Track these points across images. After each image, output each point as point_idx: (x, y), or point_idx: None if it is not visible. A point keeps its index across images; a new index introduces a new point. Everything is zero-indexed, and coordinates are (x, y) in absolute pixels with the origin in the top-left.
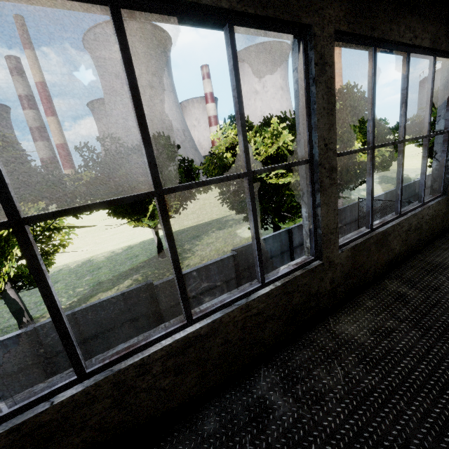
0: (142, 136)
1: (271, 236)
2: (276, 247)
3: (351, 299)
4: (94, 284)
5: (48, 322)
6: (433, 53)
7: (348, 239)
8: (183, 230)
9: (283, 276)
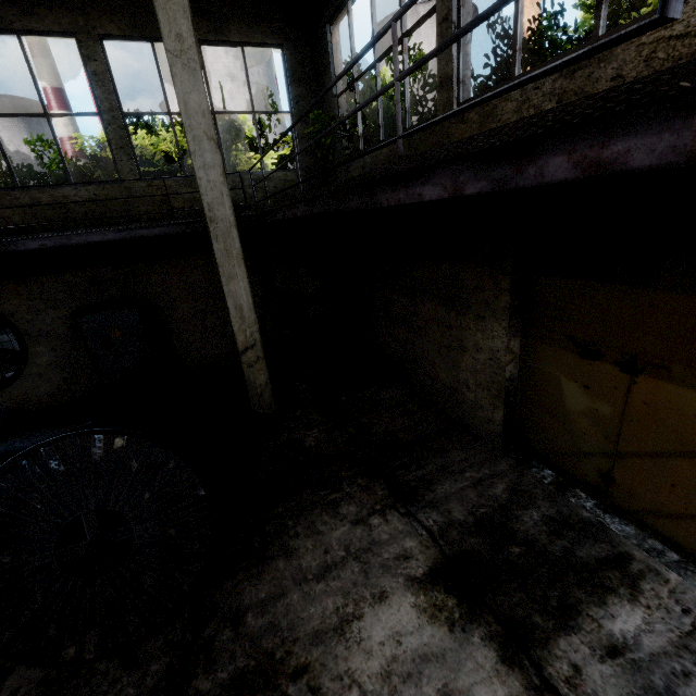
0: None
1: None
2: None
3: None
4: None
5: None
6: (10, 33)
7: None
8: None
9: None
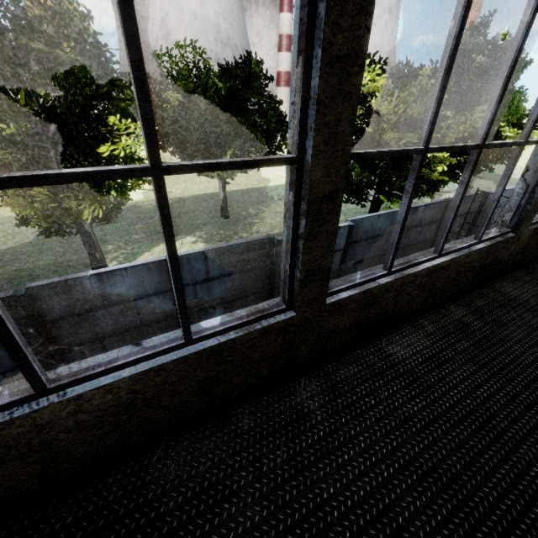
0: (501, 95)
1: (385, 213)
2: (385, 226)
3: (509, 273)
4: (151, 233)
5: (184, 255)
6: None
7: (532, 221)
8: (243, 191)
9: (490, 239)
